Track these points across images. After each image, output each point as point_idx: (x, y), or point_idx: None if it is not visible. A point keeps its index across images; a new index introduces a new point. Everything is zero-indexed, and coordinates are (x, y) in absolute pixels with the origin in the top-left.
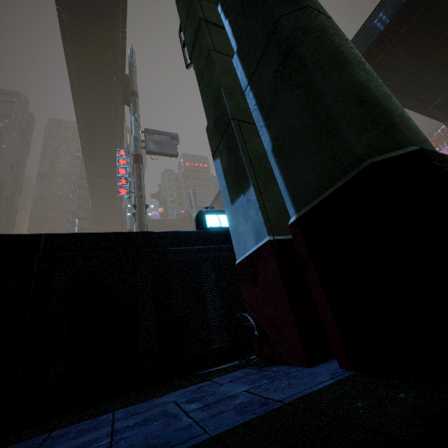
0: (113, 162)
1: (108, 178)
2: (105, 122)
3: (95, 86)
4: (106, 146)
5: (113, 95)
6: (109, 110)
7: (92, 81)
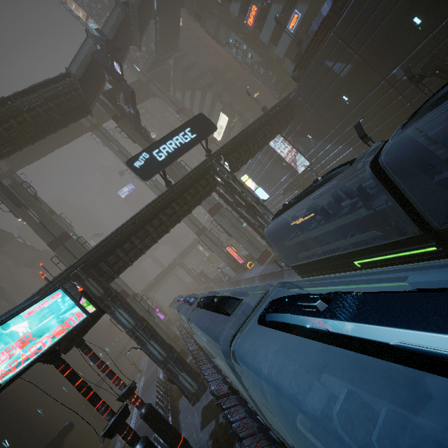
0: (80, 121)
1: (102, 114)
2: (42, 145)
3: (17, 162)
4: (66, 133)
5: (15, 154)
6: (30, 149)
7: (15, 165)
